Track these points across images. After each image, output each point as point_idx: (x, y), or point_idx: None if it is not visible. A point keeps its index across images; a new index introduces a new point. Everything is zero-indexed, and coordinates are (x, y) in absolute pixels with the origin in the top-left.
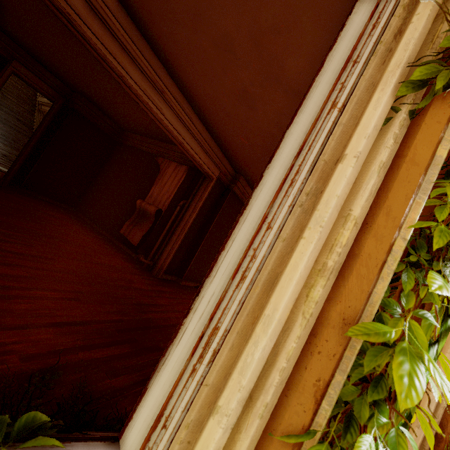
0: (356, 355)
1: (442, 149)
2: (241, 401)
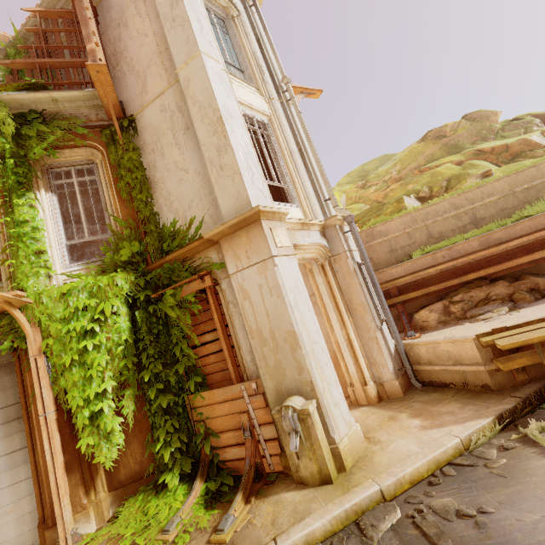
0: (8, 237)
1: (0, 202)
2: (1, 255)
